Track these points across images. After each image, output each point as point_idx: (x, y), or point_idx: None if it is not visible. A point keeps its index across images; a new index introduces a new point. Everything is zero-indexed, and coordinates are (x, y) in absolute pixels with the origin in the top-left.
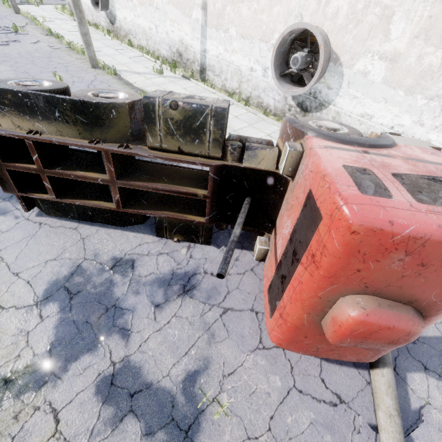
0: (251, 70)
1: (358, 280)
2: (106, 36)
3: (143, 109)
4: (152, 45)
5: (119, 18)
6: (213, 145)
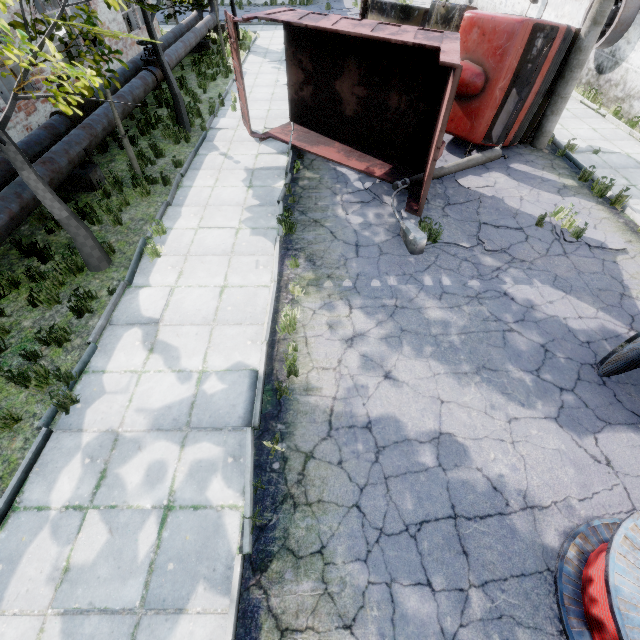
0: None
1: (464, 49)
2: None
3: (430, 8)
4: None
5: None
6: (454, 30)
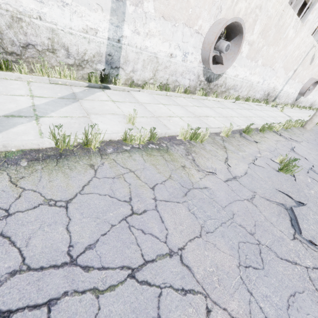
0: (292, 93)
1: None
2: (209, 99)
3: None
4: (251, 94)
5: (227, 75)
6: None
